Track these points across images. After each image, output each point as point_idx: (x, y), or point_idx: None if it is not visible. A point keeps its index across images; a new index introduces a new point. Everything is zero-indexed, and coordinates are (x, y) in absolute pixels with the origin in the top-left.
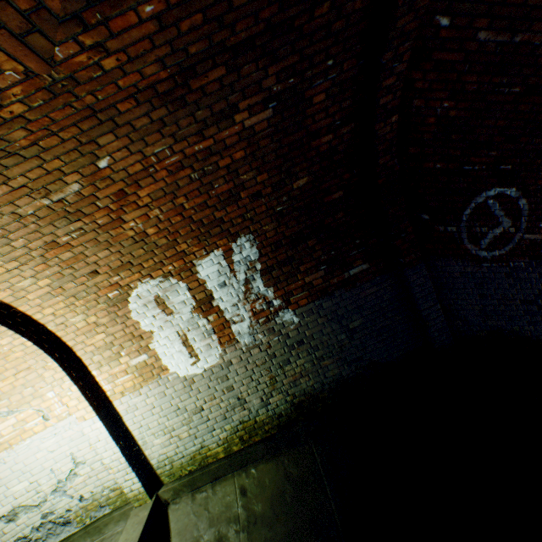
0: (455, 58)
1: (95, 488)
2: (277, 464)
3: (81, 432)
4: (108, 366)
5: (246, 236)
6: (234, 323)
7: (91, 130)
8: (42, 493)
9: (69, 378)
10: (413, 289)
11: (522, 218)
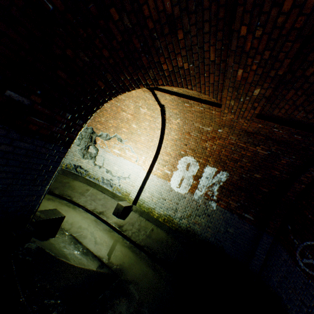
0: None
1: (124, 186)
2: (166, 235)
3: (137, 172)
4: (160, 165)
5: (227, 173)
6: (198, 189)
7: (226, 125)
8: (116, 174)
9: (152, 159)
10: (261, 241)
11: None
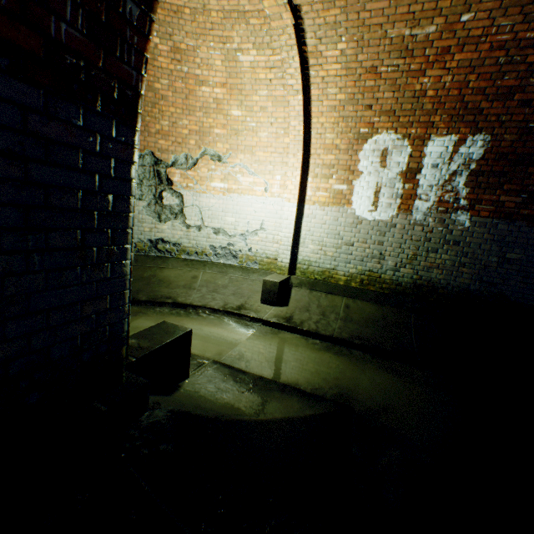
0: None
1: (259, 249)
2: (378, 308)
3: (276, 211)
4: (320, 180)
5: (485, 136)
6: (418, 199)
7: None
8: (236, 231)
9: (300, 171)
10: None
11: None
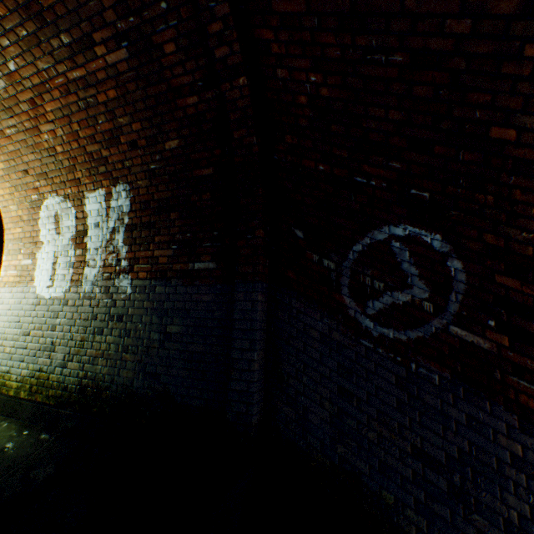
0: (298, 9)
1: None
2: (17, 432)
3: None
4: (12, 256)
5: (125, 185)
6: (88, 266)
7: None
8: None
9: None
10: (235, 312)
11: (452, 294)
